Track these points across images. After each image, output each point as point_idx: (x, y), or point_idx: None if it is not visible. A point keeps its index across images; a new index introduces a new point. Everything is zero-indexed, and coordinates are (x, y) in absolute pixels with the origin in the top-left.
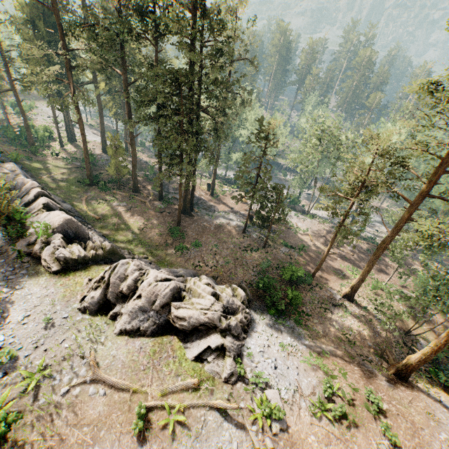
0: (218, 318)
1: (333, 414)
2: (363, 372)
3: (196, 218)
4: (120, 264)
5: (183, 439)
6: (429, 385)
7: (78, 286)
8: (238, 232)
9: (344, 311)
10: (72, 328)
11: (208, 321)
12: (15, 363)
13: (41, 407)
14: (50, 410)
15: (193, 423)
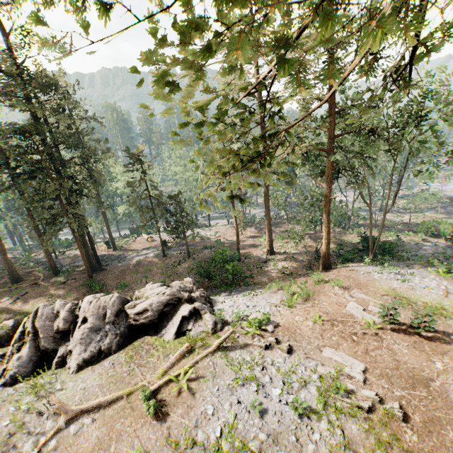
0: (178, 291)
1: (300, 297)
2: (305, 277)
3: (109, 269)
4: (41, 306)
5: (203, 387)
6: (344, 265)
7: None
8: (159, 259)
9: (273, 261)
10: (5, 405)
11: (170, 298)
12: None
13: None
14: None
15: (204, 372)
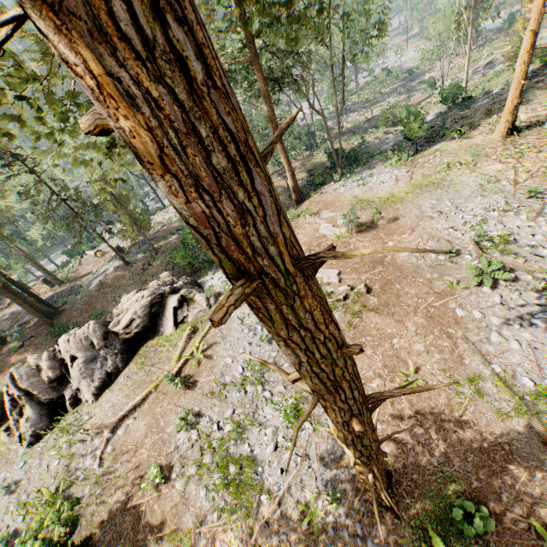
0: (156, 289)
1: None
2: None
3: (69, 308)
4: (14, 370)
5: (217, 350)
6: (317, 191)
7: (2, 448)
8: (123, 270)
9: None
10: (44, 455)
11: (151, 299)
12: (19, 534)
13: (92, 493)
14: (102, 482)
15: (214, 339)
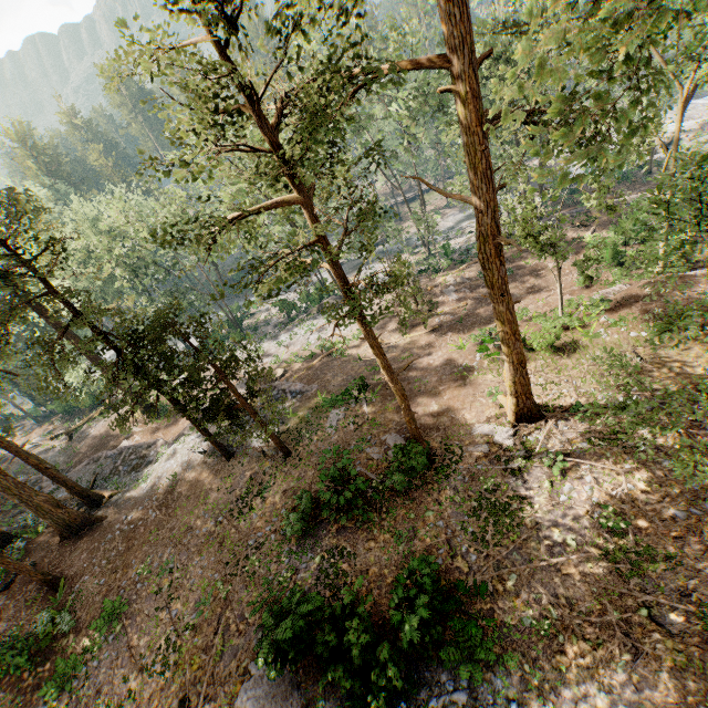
0: None
1: None
2: None
3: (108, 519)
4: None
5: None
6: None
7: None
8: (216, 469)
9: (546, 465)
10: None
11: None
12: None
13: None
14: None
15: None
